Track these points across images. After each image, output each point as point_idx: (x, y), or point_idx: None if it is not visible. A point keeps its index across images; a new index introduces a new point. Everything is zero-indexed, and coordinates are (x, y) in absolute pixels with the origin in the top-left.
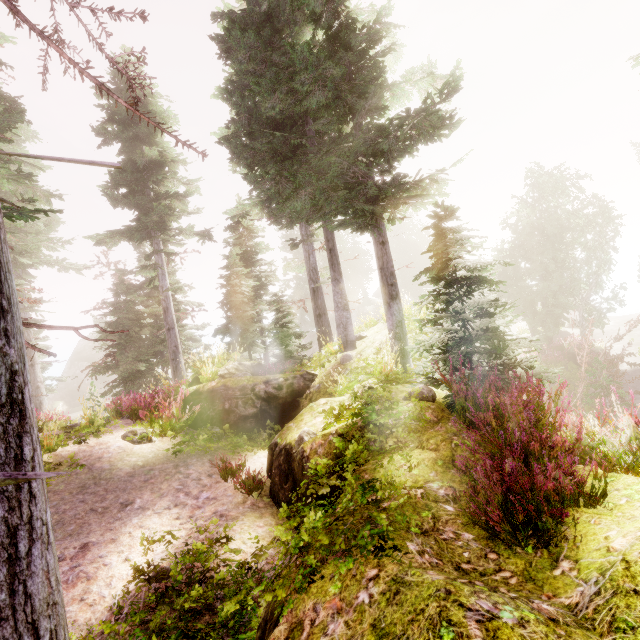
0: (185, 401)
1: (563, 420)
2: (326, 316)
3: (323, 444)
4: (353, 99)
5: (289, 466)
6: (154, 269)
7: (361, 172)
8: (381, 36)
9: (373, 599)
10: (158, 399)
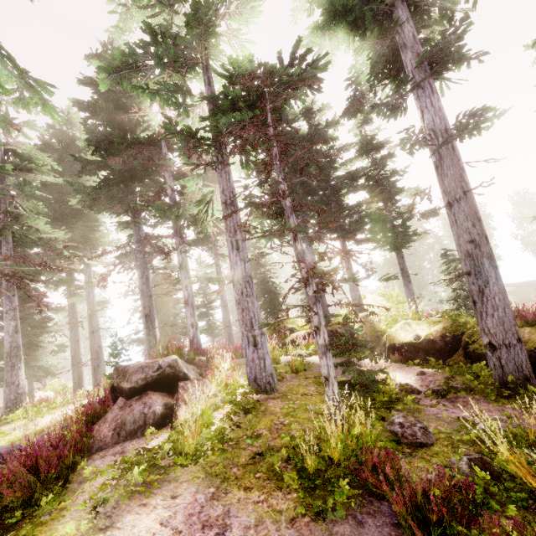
0: (304, 339)
1: (532, 304)
2: (324, 297)
3: (437, 333)
4: (389, 196)
5: (415, 348)
6: (218, 266)
7: (398, 227)
8: (400, 174)
9: (530, 330)
10: (293, 338)
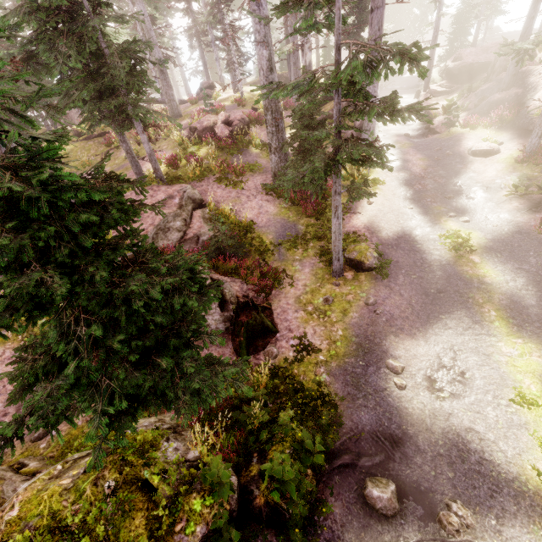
0: None
1: None
2: None
3: None
4: None
5: None
6: None
7: None
8: None
9: None
10: None
